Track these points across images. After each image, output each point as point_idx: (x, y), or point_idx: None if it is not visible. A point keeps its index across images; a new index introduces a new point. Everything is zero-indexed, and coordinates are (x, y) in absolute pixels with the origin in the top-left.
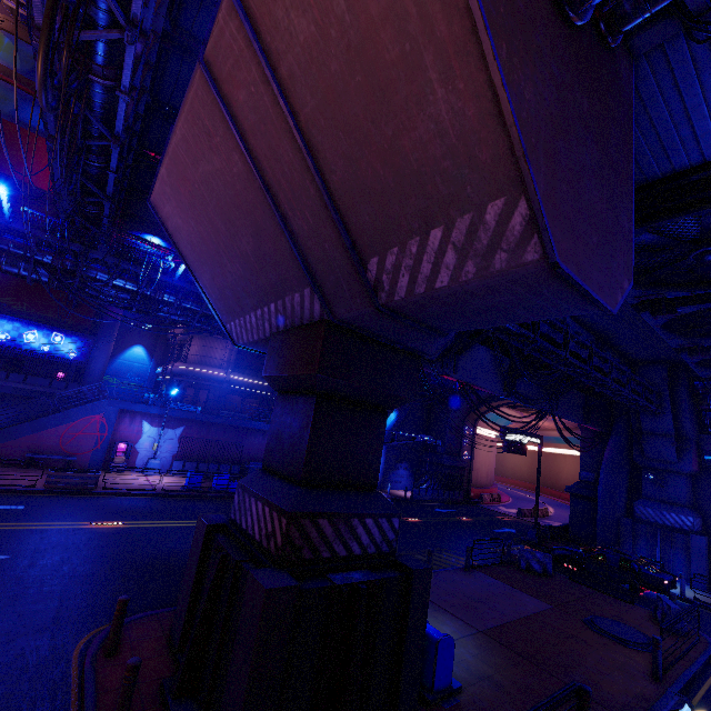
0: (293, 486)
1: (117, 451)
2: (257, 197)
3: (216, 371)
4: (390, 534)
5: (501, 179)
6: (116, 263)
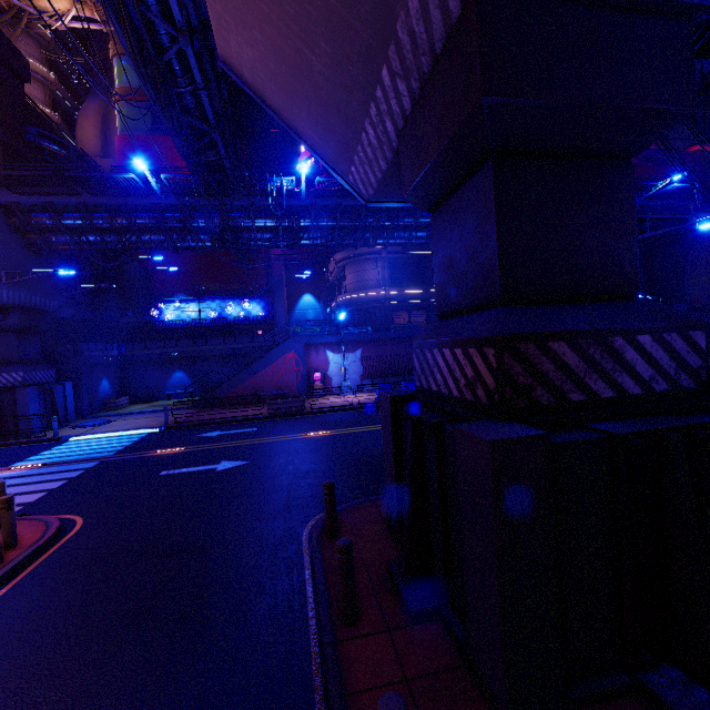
0: (490, 309)
1: (314, 380)
2: None
3: (374, 292)
4: (691, 359)
5: None
6: (249, 203)
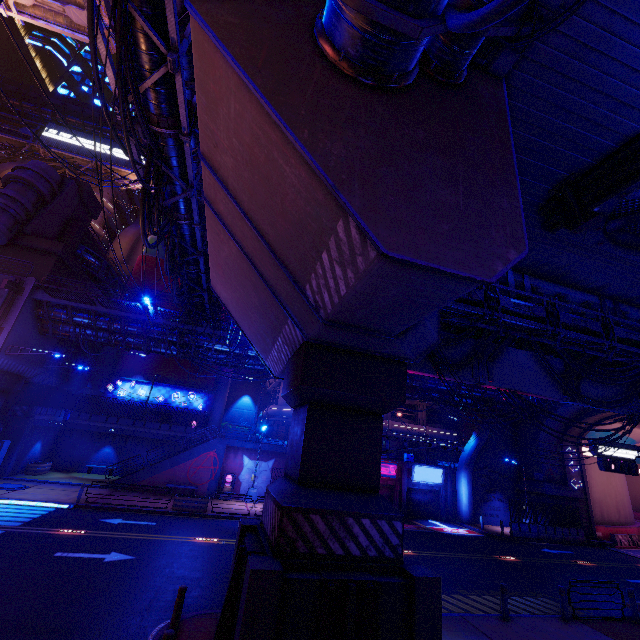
0: (294, 485)
1: (225, 482)
2: (247, 264)
3: None
4: (393, 538)
5: (334, 208)
6: (214, 334)
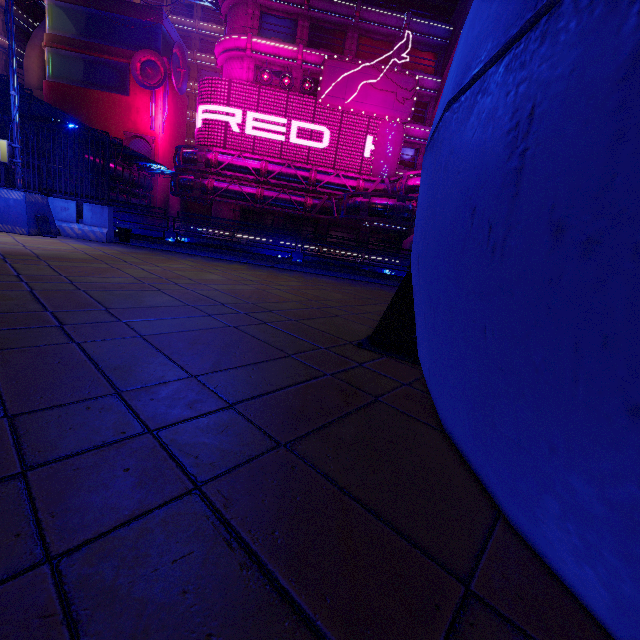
0: None
1: None
2: None
3: None
4: None
5: None
6: None
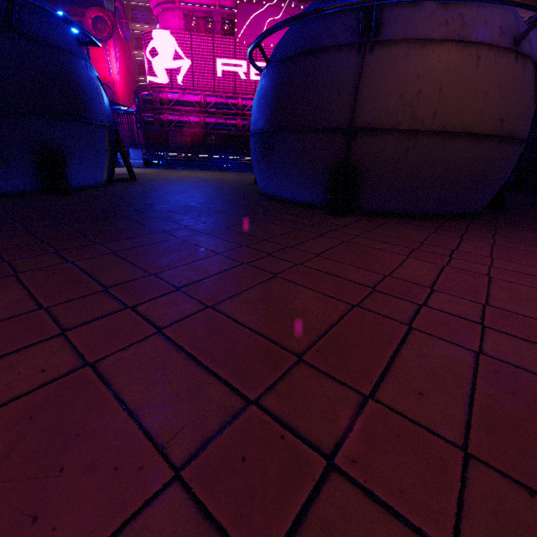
0: None
1: None
2: None
3: None
4: None
5: None
6: None
